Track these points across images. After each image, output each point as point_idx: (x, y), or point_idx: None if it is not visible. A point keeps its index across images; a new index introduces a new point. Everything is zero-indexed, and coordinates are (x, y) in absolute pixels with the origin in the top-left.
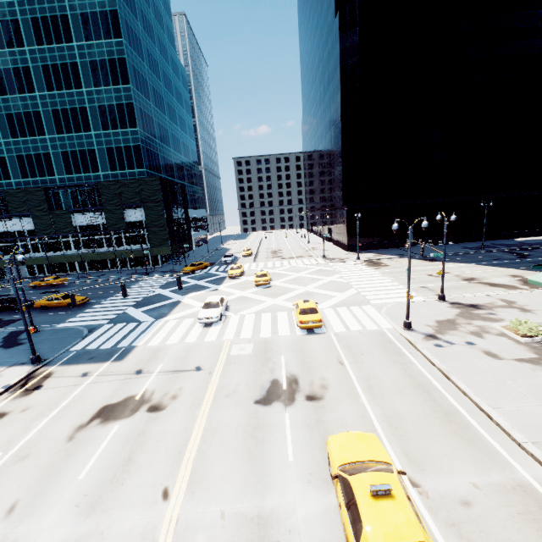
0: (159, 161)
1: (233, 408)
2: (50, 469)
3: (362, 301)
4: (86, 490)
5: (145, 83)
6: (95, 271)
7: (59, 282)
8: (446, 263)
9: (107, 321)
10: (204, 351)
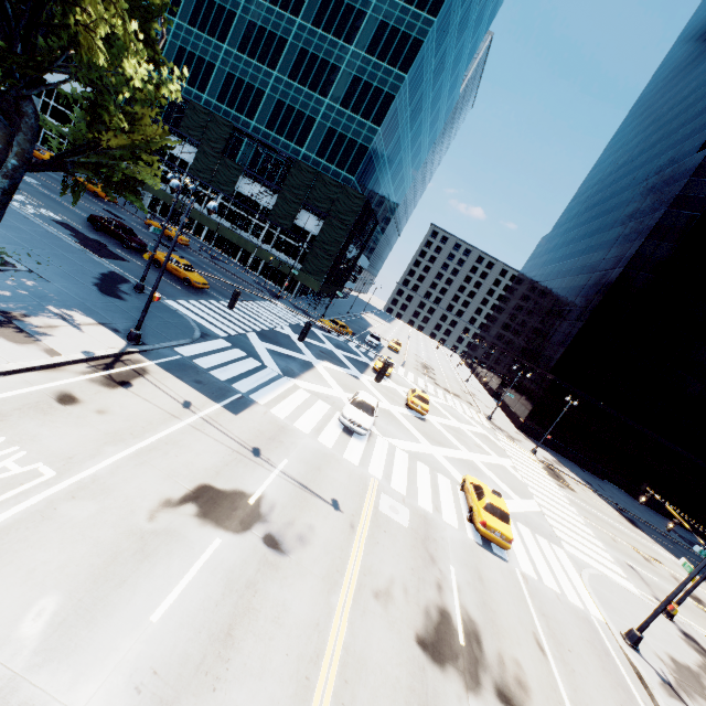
0: (371, 178)
1: (387, 630)
2: (112, 563)
3: (550, 533)
4: (157, 661)
5: (419, 83)
6: (219, 251)
7: (180, 240)
8: (654, 542)
9: (225, 335)
10: (343, 475)
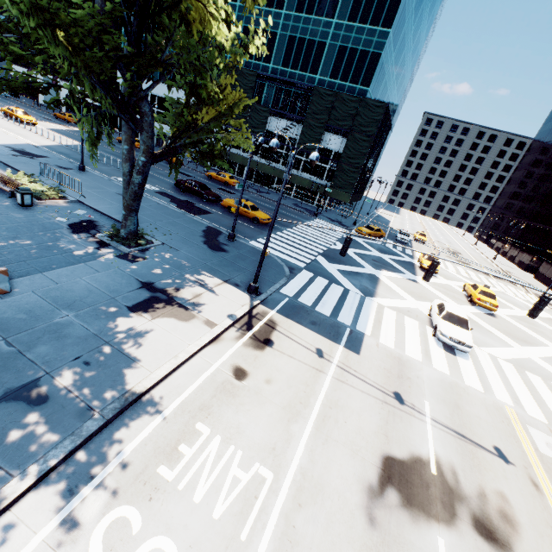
0: (381, 84)
1: None
2: None
3: None
4: None
5: None
6: (258, 184)
7: (233, 183)
8: None
9: (303, 265)
10: (481, 409)
